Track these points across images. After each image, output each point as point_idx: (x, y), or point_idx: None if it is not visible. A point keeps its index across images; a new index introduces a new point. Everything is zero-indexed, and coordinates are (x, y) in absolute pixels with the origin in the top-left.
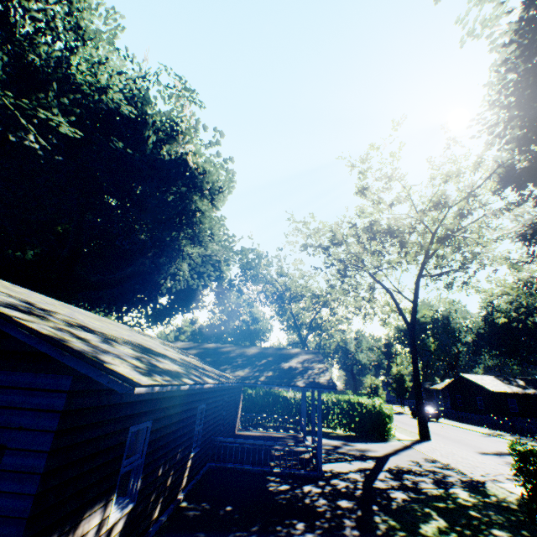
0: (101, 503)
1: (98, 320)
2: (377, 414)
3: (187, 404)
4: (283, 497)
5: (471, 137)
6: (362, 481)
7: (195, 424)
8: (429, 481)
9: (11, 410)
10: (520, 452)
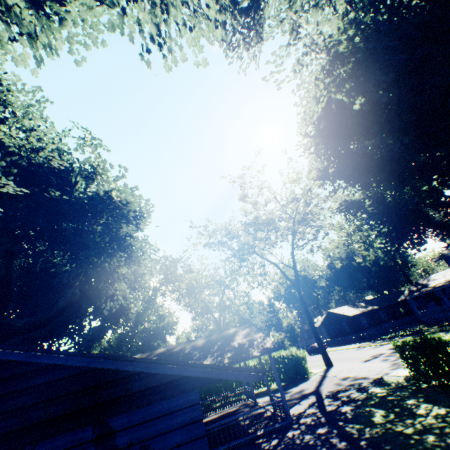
0: None
1: None
2: (296, 359)
3: None
4: (281, 448)
5: (300, 156)
6: (318, 411)
7: None
8: (354, 391)
9: (163, 436)
10: (399, 346)
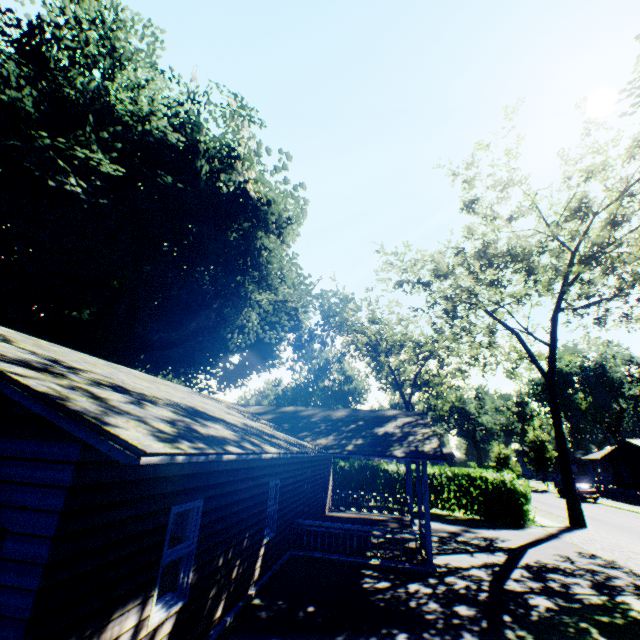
0: (136, 601)
1: (148, 381)
2: (509, 492)
3: (253, 479)
4: (380, 598)
5: (622, 114)
6: (489, 580)
7: (266, 504)
8: (585, 584)
9: (14, 486)
10: None
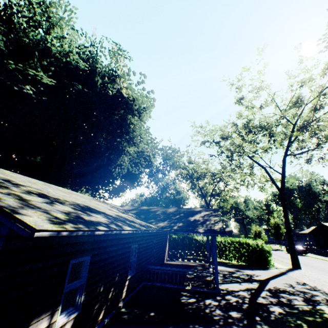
0: (47, 313)
1: (66, 193)
2: (260, 250)
3: (122, 245)
4: (190, 308)
5: (319, 51)
6: (249, 297)
7: (129, 258)
8: (300, 299)
9: None
10: None
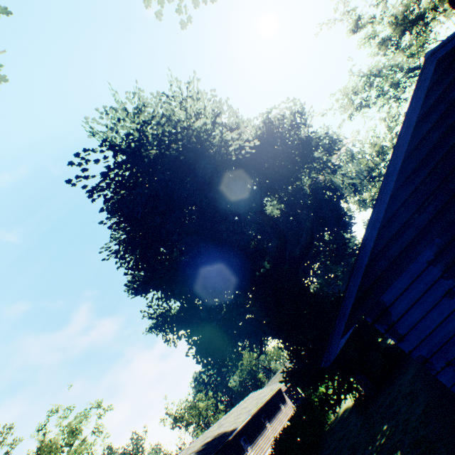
0: None
1: None
2: None
3: None
4: None
5: None
6: None
7: None
8: None
9: None
10: None
